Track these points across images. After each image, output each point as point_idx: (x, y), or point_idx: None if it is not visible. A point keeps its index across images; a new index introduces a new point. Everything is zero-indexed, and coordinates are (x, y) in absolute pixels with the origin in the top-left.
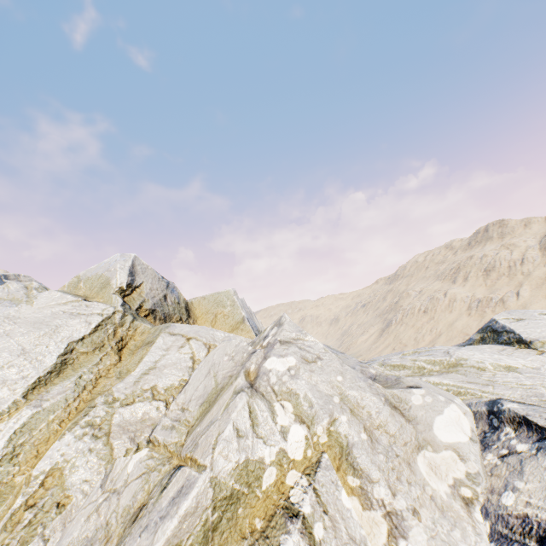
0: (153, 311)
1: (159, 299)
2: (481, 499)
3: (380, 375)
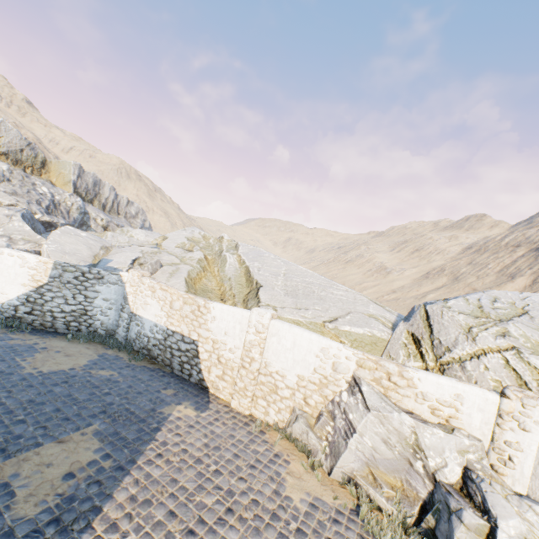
0: (7, 154)
1: (15, 150)
2: None
3: (1, 191)
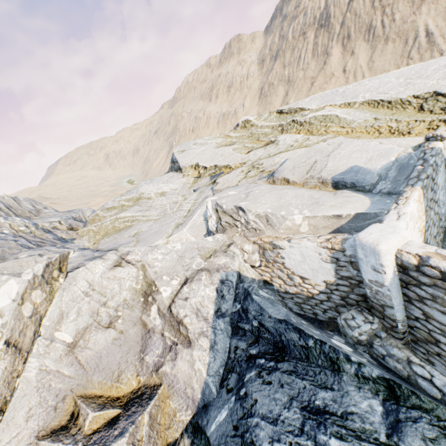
0: None
1: None
2: (5, 336)
3: None
